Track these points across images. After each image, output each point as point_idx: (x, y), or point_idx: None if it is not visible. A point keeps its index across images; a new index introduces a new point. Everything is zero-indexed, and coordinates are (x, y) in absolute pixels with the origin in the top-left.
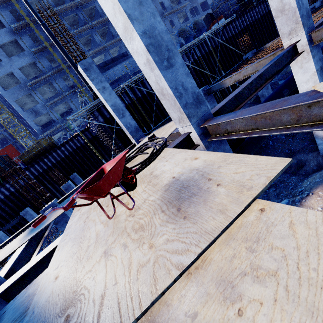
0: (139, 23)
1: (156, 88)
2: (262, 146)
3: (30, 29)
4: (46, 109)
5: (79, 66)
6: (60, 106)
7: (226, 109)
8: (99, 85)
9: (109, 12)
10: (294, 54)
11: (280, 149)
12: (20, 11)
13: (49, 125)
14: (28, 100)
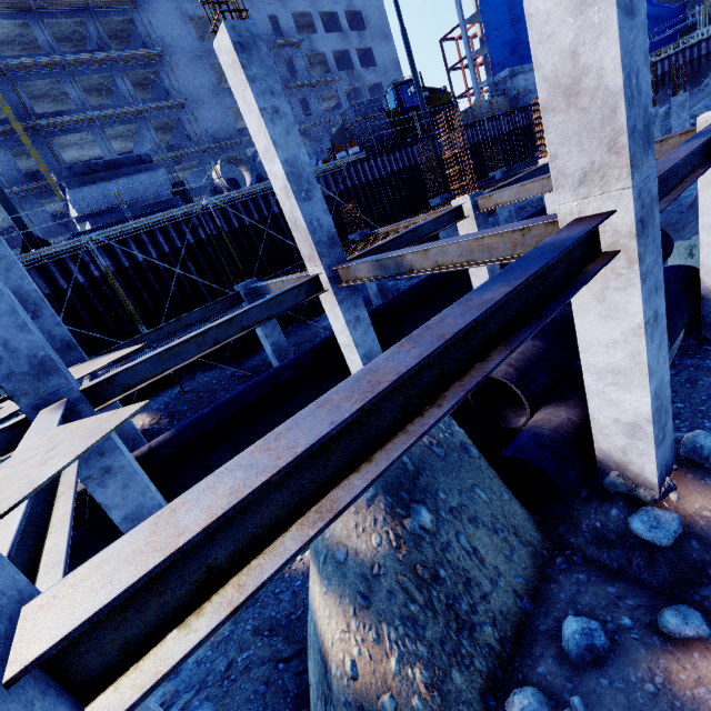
0: None
1: None
2: None
3: None
4: None
5: None
6: None
7: (136, 375)
8: None
9: None
10: (315, 291)
11: None
12: None
13: None
14: None
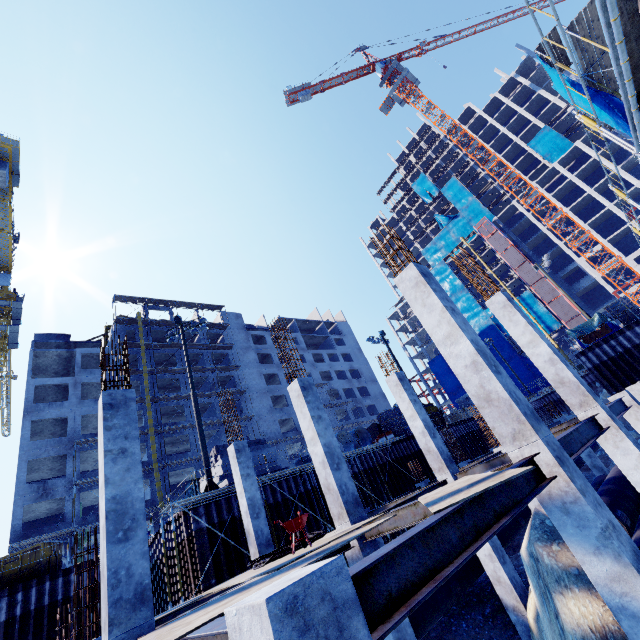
0: (323, 438)
1: (324, 482)
2: (452, 629)
3: (139, 377)
4: (68, 489)
5: (233, 445)
6: (93, 492)
7: None
8: (245, 470)
9: (304, 426)
10: None
11: (479, 639)
12: (143, 360)
13: (35, 527)
14: (48, 464)
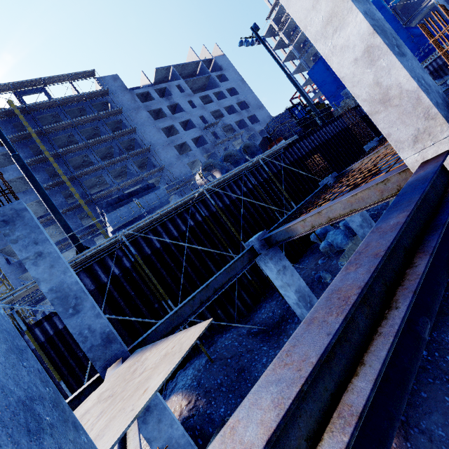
0: None
1: None
2: None
3: (49, 163)
4: None
5: None
6: (68, 253)
7: (286, 437)
8: (30, 249)
9: None
10: (446, 179)
11: None
12: (40, 146)
13: None
14: None
